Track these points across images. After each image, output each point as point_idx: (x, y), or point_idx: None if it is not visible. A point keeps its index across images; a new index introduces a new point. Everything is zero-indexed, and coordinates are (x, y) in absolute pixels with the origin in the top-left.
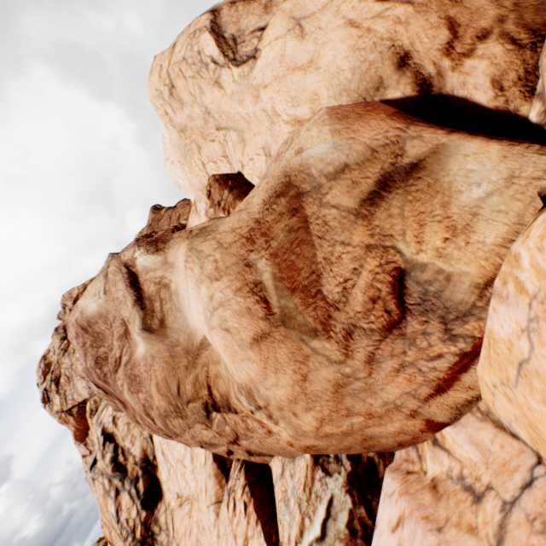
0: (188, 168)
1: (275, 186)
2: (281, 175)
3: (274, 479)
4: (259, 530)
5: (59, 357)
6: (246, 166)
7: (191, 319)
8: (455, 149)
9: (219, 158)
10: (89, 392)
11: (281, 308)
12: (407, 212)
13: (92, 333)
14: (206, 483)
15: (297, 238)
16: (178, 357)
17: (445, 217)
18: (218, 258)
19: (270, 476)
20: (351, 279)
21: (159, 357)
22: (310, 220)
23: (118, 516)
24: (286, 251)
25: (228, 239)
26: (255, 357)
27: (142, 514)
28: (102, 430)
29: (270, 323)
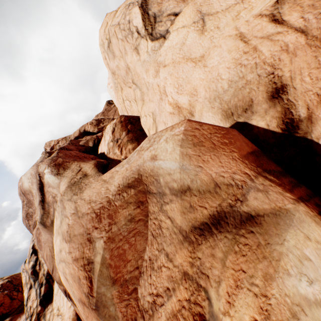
0: (117, 97)
1: (130, 178)
2: (136, 171)
3: None
4: None
5: None
6: (143, 118)
7: None
8: (299, 222)
9: (133, 100)
10: None
11: (100, 294)
12: (229, 261)
13: (27, 198)
14: None
15: (135, 228)
16: None
17: (263, 294)
18: (71, 224)
19: None
20: (162, 296)
21: (47, 243)
22: (150, 216)
23: (27, 302)
24: (122, 238)
25: (83, 208)
26: (81, 309)
27: (39, 308)
28: (33, 245)
29: (89, 302)
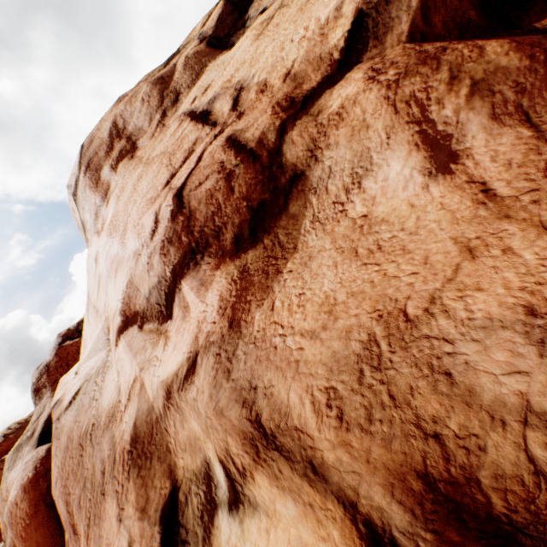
0: None
1: None
2: None
3: None
4: None
5: None
6: None
7: None
8: None
9: None
10: None
11: None
12: None
13: None
14: None
15: None
16: None
17: None
18: None
19: None
20: None
21: None
22: None
23: None
24: None
25: (5, 493)
26: None
27: None
28: None
29: None
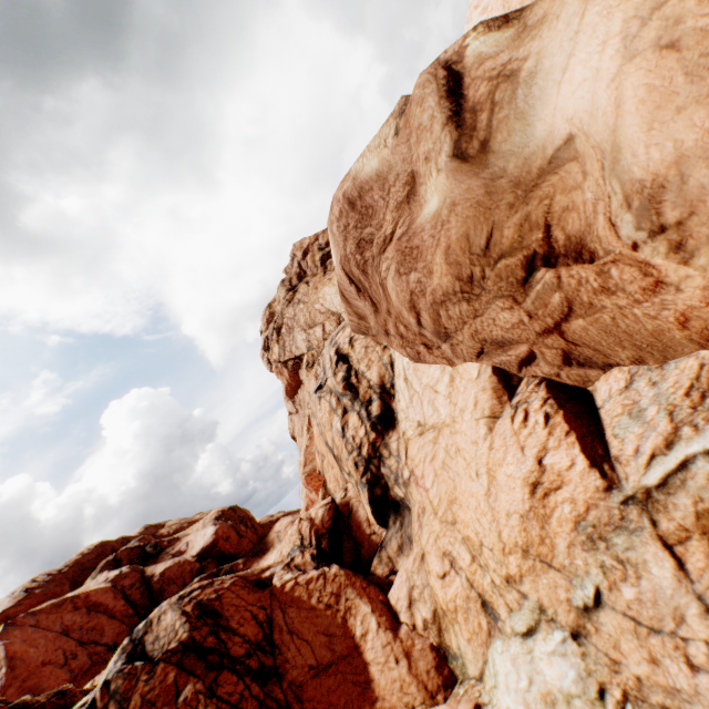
0: None
1: None
2: None
3: (599, 400)
4: (571, 441)
5: (283, 308)
6: None
7: (548, 114)
8: None
9: None
10: (307, 346)
11: None
12: None
13: (359, 210)
14: (477, 397)
15: None
16: (499, 194)
17: None
18: None
19: (589, 401)
20: None
21: (464, 201)
22: None
23: (343, 432)
24: None
25: None
26: None
27: (371, 435)
28: (336, 350)
29: None
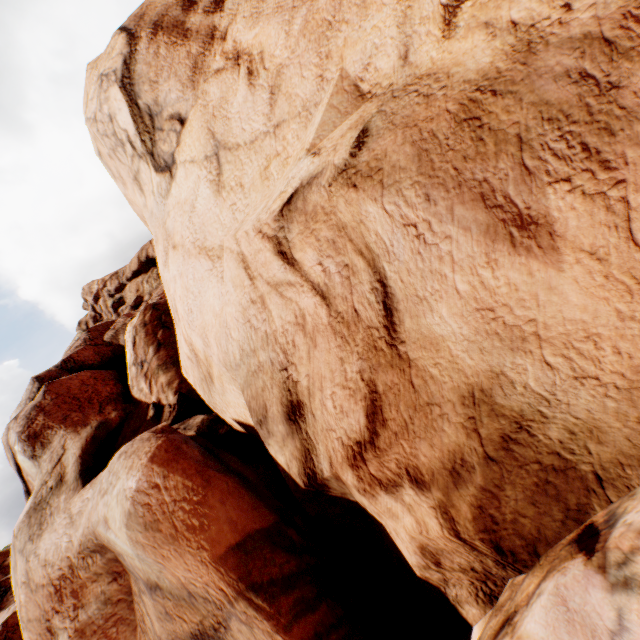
0: None
1: (89, 538)
2: (92, 532)
3: None
4: None
5: None
6: None
7: None
8: None
9: None
10: None
11: None
12: None
13: None
14: None
15: (115, 613)
16: None
17: None
18: (23, 601)
19: None
20: None
21: None
22: (134, 595)
23: None
24: (98, 628)
25: (37, 575)
26: None
27: None
28: None
29: None
